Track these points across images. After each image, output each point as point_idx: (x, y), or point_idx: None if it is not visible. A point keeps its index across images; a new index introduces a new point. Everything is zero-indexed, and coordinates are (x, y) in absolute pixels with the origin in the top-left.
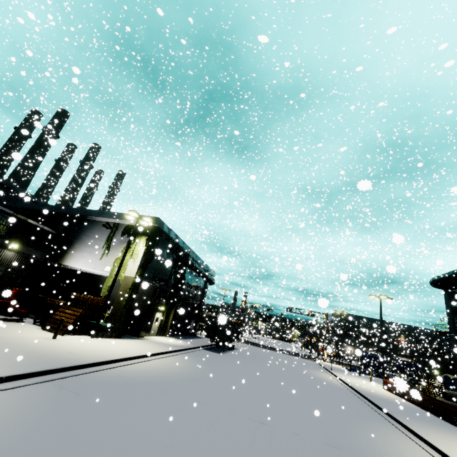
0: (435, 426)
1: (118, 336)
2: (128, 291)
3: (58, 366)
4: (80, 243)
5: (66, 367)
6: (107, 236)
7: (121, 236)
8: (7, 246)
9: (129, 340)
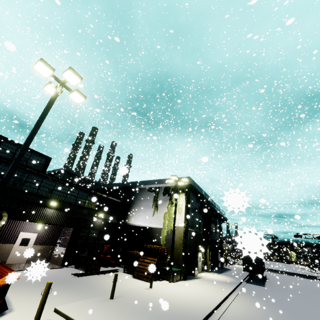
0: None
1: (185, 278)
2: (182, 239)
3: None
4: (135, 206)
5: None
6: (153, 198)
7: (163, 196)
8: (97, 216)
9: (192, 280)
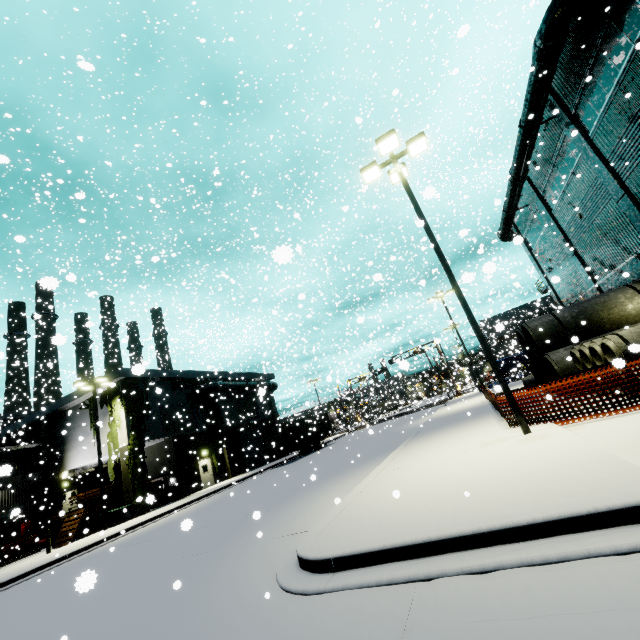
0: (455, 423)
1: (144, 511)
2: (129, 462)
3: (4, 580)
4: (70, 440)
5: (16, 577)
6: (89, 417)
7: (101, 409)
8: None
9: (160, 508)
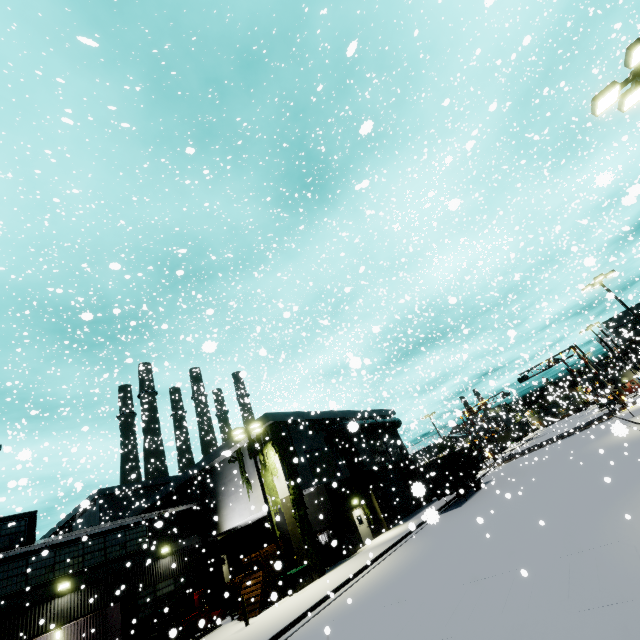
0: None
1: (321, 573)
2: (295, 515)
3: None
4: (222, 497)
5: None
6: (239, 470)
7: (250, 460)
8: (159, 555)
9: (336, 568)
